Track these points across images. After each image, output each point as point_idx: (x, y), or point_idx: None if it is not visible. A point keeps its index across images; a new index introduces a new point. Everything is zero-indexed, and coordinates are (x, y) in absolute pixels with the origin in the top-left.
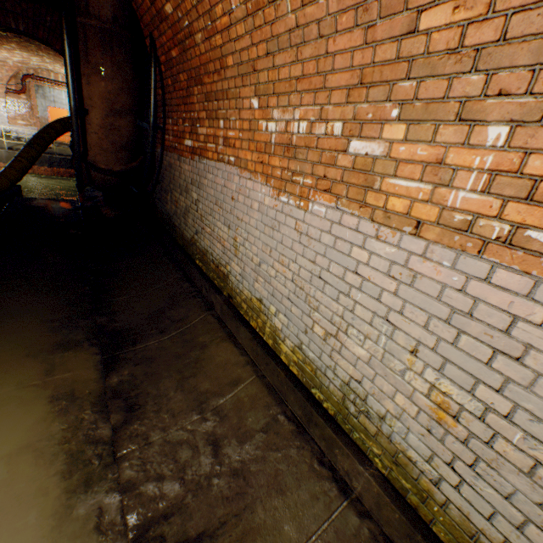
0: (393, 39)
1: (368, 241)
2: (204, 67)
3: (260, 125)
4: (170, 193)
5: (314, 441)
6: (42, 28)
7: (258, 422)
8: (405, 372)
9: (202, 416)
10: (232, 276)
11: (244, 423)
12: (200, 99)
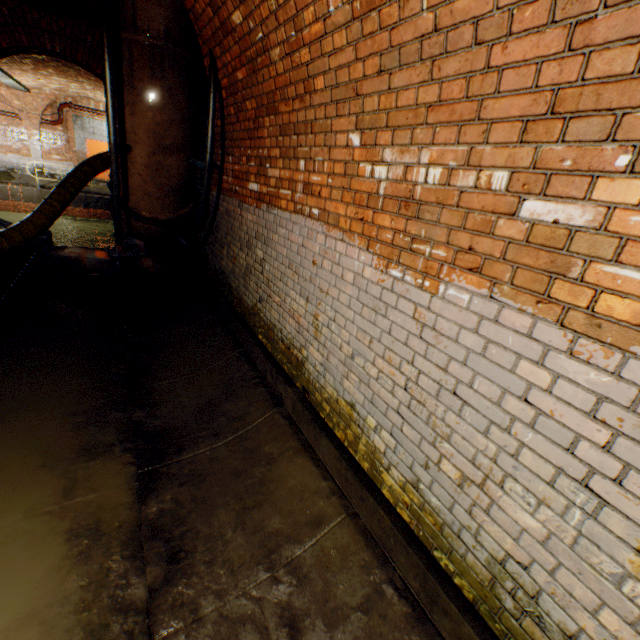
0: (631, 39)
1: (552, 356)
2: (280, 91)
3: (361, 168)
4: (227, 246)
5: (441, 636)
6: (82, 49)
7: (353, 594)
8: (625, 579)
9: (272, 574)
10: (309, 364)
11: (333, 593)
12: (272, 133)
